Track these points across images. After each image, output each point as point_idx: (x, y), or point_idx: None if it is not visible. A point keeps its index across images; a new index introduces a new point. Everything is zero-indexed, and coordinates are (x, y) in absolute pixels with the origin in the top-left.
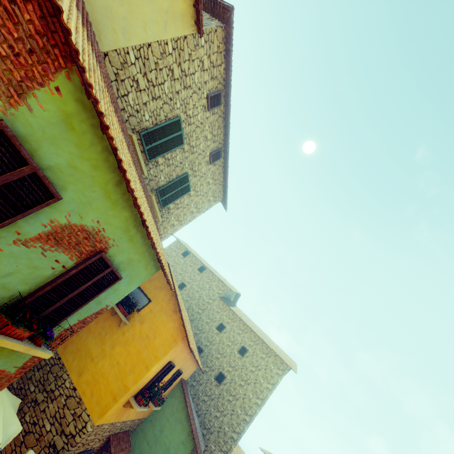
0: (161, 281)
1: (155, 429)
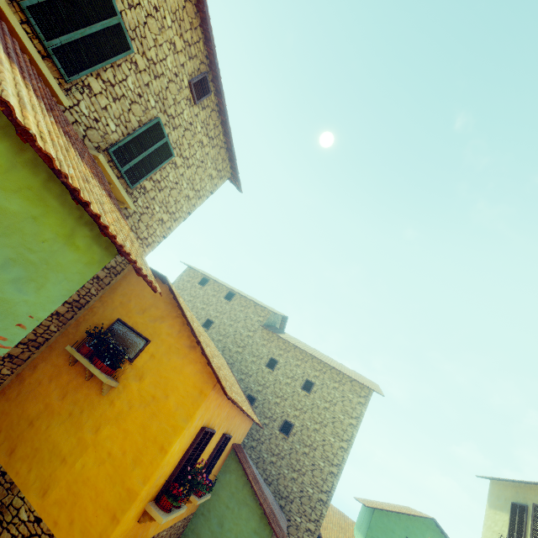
0: (160, 307)
1: (212, 524)
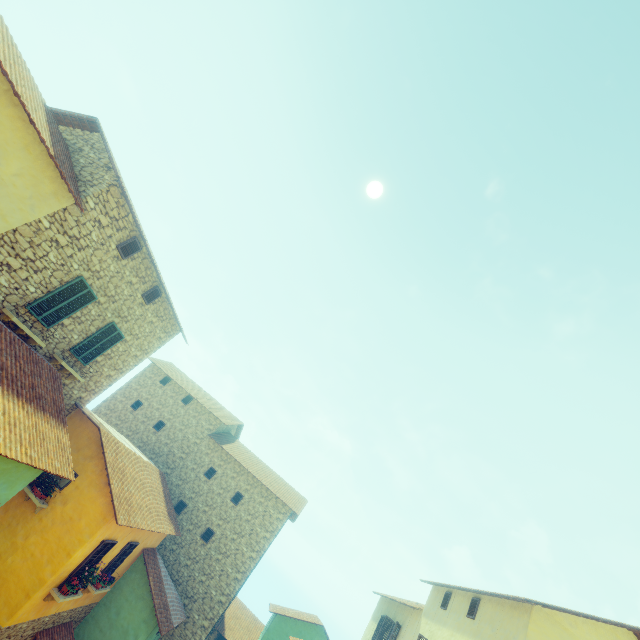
0: (92, 448)
1: (110, 613)
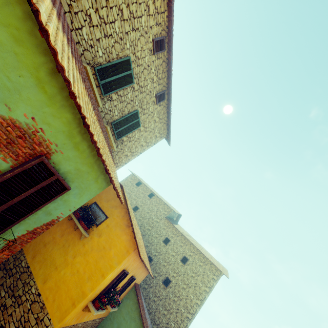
0: (116, 201)
1: (113, 326)
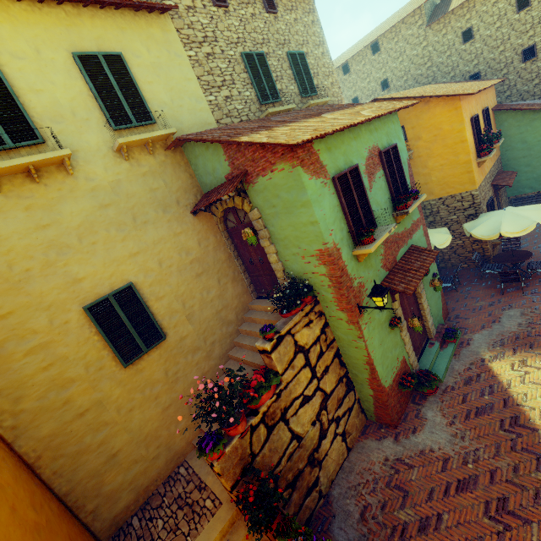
0: None
1: (517, 148)
